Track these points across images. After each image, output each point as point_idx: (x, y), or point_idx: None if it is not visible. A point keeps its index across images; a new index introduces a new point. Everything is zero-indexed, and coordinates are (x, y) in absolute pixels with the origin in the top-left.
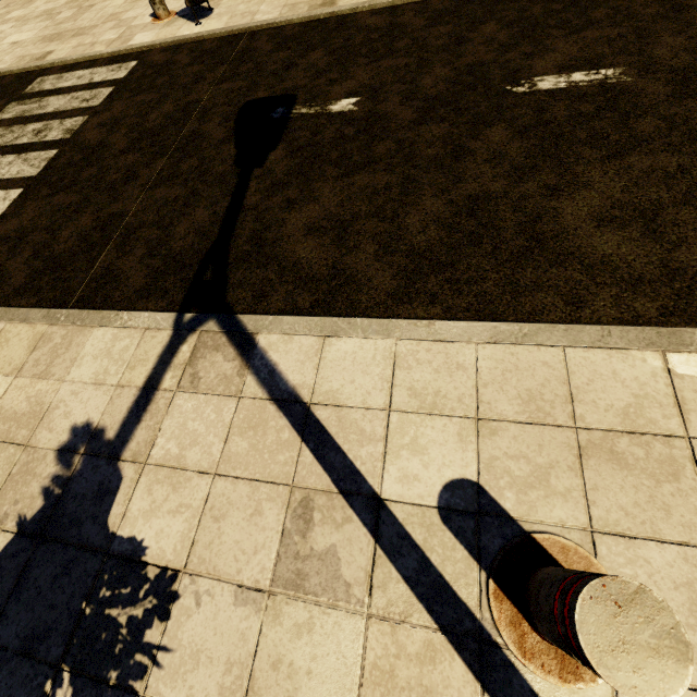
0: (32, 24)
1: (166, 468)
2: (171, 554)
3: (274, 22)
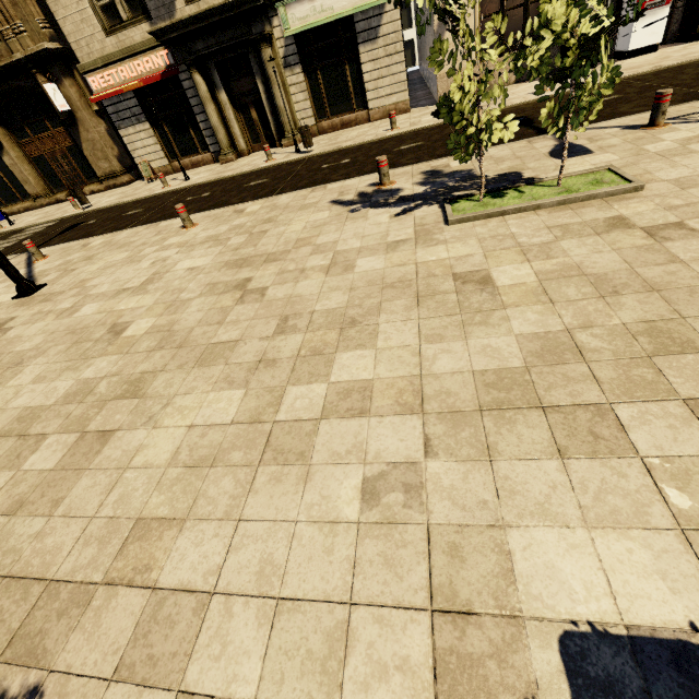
0: (39, 216)
1: None
2: None
3: (102, 208)
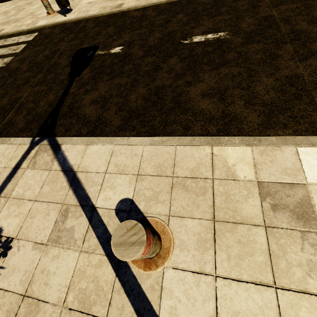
0: None
1: (16, 199)
2: (12, 232)
3: (96, 15)
